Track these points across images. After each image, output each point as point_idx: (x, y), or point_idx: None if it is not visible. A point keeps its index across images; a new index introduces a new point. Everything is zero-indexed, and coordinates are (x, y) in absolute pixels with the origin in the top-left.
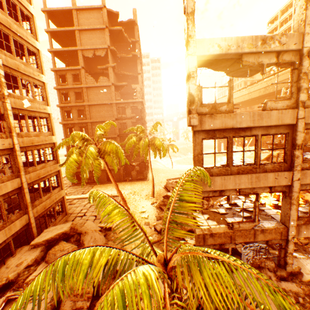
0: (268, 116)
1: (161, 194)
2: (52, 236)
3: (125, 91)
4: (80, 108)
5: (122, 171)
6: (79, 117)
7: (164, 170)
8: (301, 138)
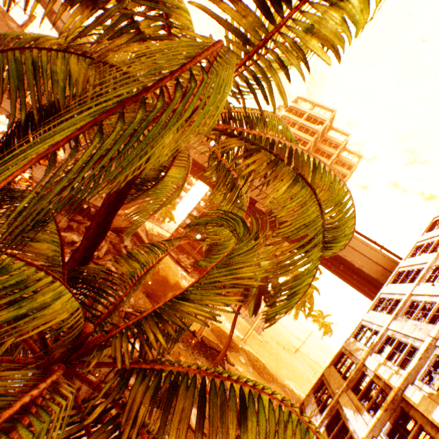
0: None
1: None
2: None
3: None
4: None
5: None
6: None
7: None
8: None
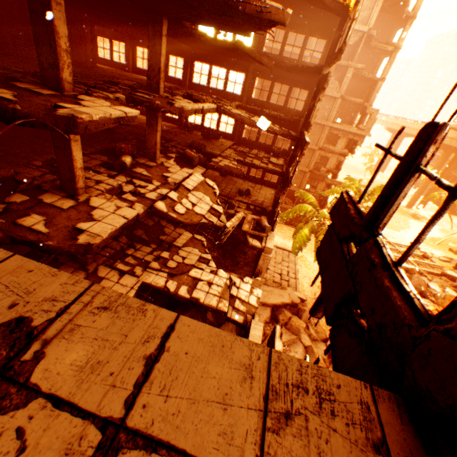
0: None
1: None
2: (278, 303)
3: None
4: None
5: None
6: None
7: None
8: None
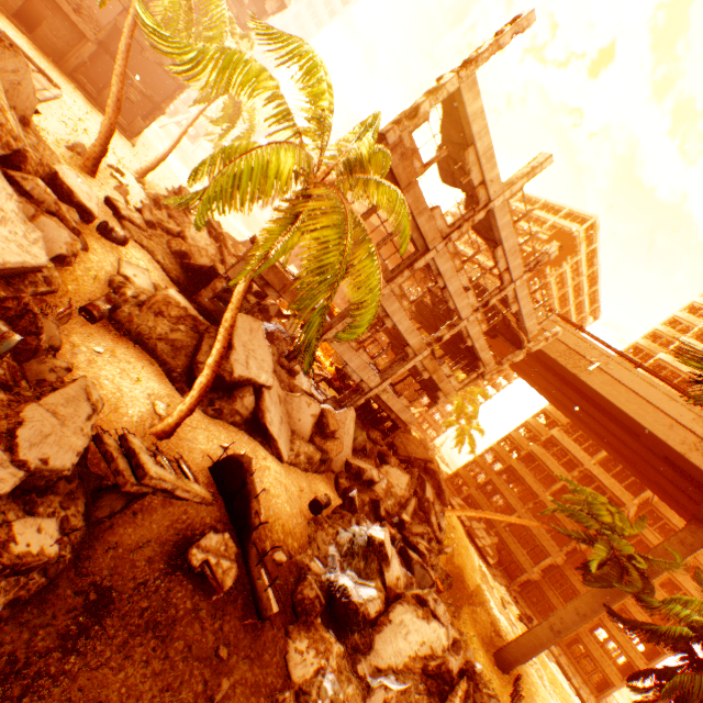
0: (428, 219)
1: (157, 192)
2: None
3: None
4: None
5: (90, 52)
6: None
7: (174, 172)
8: (420, 265)
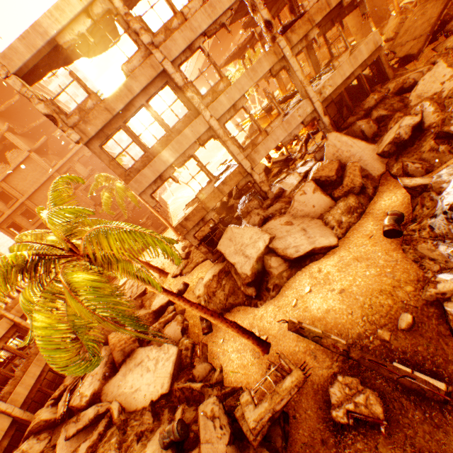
0: (134, 80)
1: None
2: None
3: (60, 147)
4: (22, 211)
5: None
6: (31, 221)
7: (186, 202)
8: (179, 79)
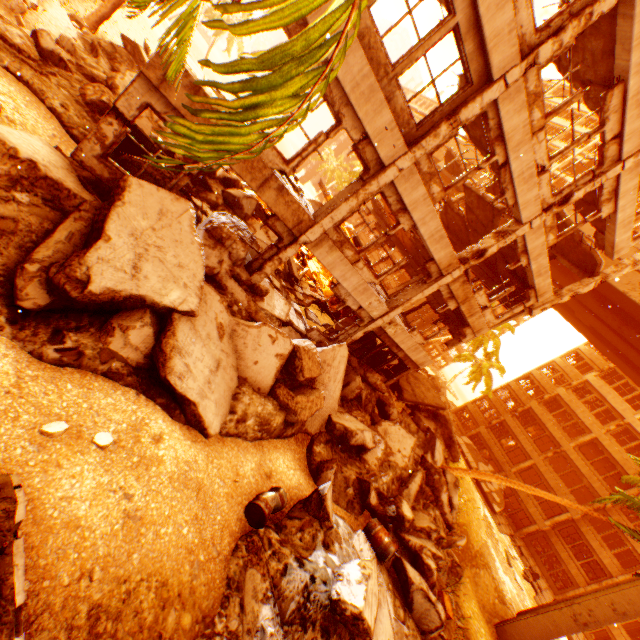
0: (501, 3)
1: None
2: None
3: None
4: None
5: None
6: None
7: None
8: (471, 113)
